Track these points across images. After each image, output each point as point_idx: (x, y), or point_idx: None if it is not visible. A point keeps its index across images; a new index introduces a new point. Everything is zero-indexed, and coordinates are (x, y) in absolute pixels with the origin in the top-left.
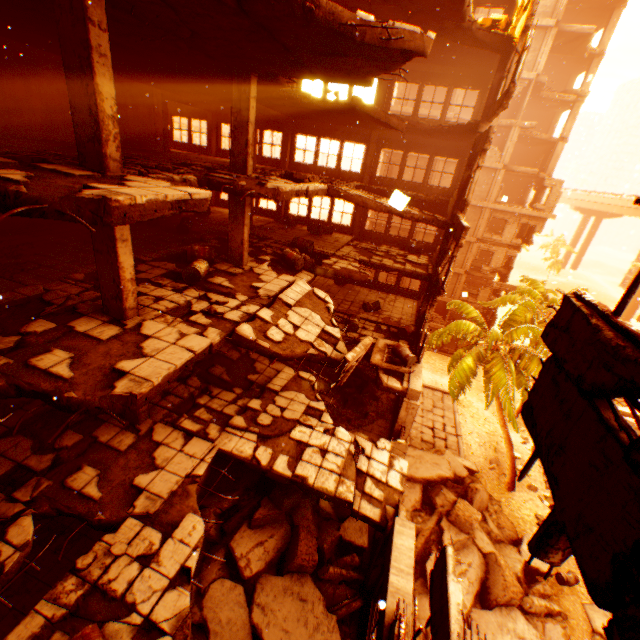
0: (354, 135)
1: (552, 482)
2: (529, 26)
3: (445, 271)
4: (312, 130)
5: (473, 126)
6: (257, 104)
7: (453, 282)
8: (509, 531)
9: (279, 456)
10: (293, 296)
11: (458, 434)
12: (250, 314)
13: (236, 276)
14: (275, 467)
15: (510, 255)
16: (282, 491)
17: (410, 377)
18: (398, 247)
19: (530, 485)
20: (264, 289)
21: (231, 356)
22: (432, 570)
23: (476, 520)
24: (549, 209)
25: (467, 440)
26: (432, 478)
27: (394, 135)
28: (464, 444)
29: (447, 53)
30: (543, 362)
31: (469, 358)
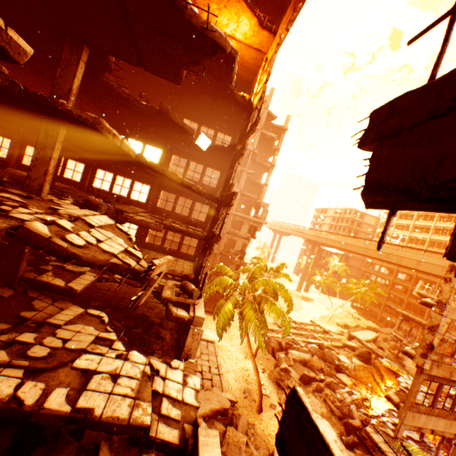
0: (154, 142)
1: (450, 184)
2: (263, 97)
3: (219, 228)
4: (122, 131)
5: (233, 145)
6: (80, 92)
7: (213, 259)
8: (264, 449)
9: (55, 390)
10: (97, 221)
11: (221, 373)
12: (46, 220)
13: (32, 199)
14: (47, 404)
15: (245, 243)
16: (49, 447)
17: (195, 308)
18: (181, 222)
19: (272, 404)
20: (65, 210)
21: (1, 292)
22: (280, 431)
23: (243, 443)
24: (263, 218)
25: (227, 377)
26: (206, 413)
27: (182, 148)
28: (225, 381)
29: (216, 109)
30: (372, 151)
31: (230, 303)
